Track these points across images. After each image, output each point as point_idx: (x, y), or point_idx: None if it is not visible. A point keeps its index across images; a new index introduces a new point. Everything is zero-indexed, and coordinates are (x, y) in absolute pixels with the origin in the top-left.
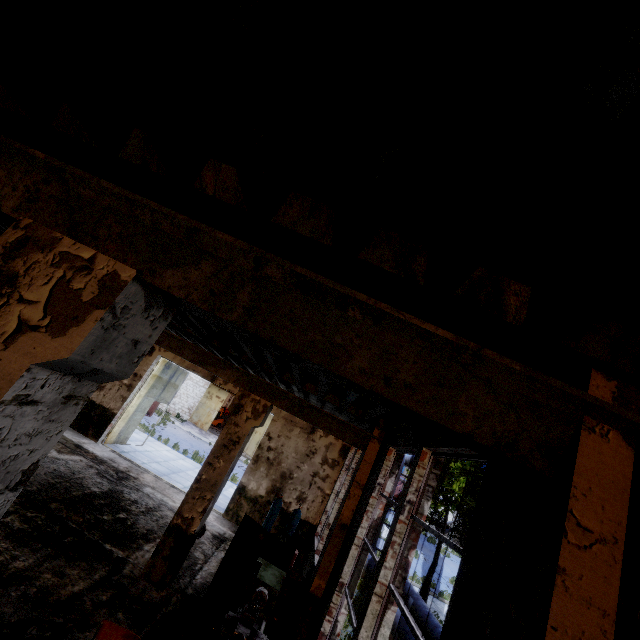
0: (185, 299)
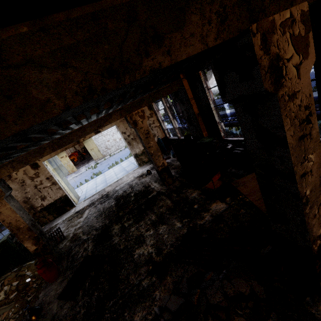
0: None
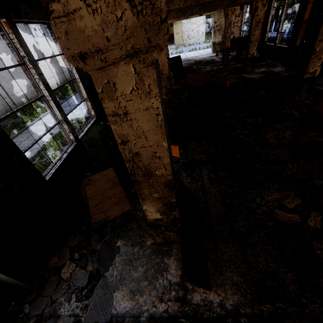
0: None
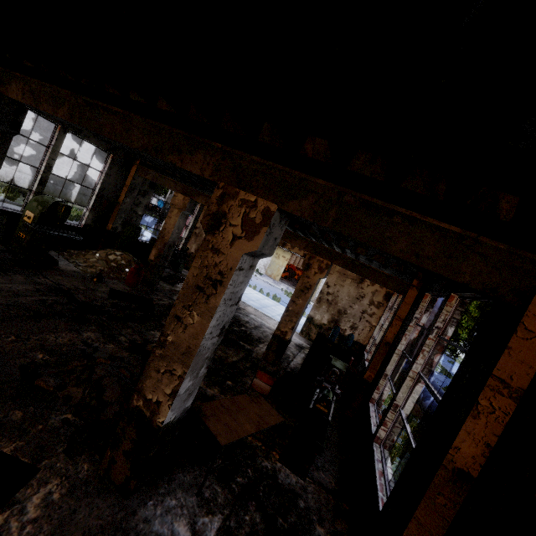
0: (300, 216)
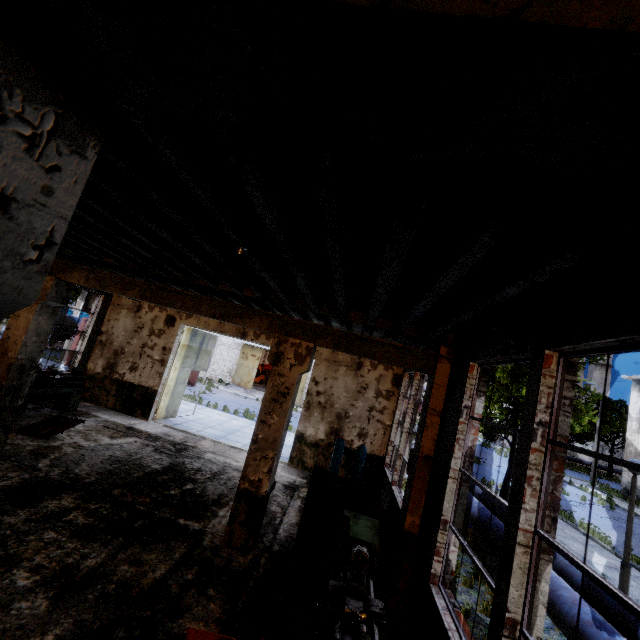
0: None
